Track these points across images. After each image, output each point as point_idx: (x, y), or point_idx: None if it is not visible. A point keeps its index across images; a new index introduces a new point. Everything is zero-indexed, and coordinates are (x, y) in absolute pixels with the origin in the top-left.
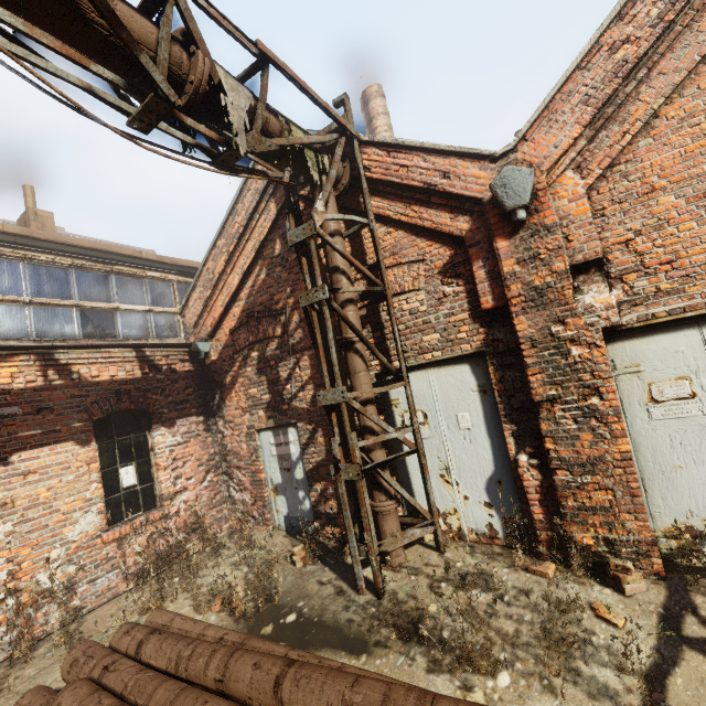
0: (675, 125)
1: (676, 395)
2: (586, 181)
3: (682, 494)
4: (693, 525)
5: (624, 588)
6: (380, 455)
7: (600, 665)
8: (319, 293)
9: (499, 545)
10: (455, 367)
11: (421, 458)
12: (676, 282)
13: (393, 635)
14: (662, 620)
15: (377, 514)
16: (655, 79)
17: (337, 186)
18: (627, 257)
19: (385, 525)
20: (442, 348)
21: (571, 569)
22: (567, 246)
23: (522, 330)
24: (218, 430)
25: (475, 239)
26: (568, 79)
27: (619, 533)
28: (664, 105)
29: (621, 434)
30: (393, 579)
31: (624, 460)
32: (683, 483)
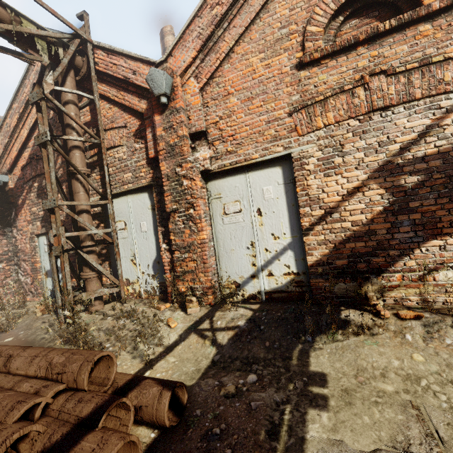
0: (240, 58)
1: (234, 210)
2: (199, 85)
3: (233, 264)
4: (236, 280)
5: (187, 310)
6: (88, 244)
7: (150, 344)
8: (44, 137)
9: (157, 299)
10: (141, 195)
11: (115, 247)
12: (234, 147)
13: (58, 342)
14: (195, 323)
15: (85, 281)
16: (232, 30)
17: (79, 73)
18: (216, 131)
19: (88, 287)
20: (133, 181)
21: (177, 306)
22: (189, 122)
23: (164, 170)
24: (13, 236)
25: (148, 115)
26: (192, 22)
27: (198, 284)
28: (236, 46)
29: (201, 229)
30: (85, 317)
31: (202, 244)
32: (234, 258)
